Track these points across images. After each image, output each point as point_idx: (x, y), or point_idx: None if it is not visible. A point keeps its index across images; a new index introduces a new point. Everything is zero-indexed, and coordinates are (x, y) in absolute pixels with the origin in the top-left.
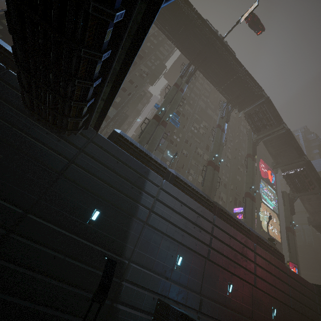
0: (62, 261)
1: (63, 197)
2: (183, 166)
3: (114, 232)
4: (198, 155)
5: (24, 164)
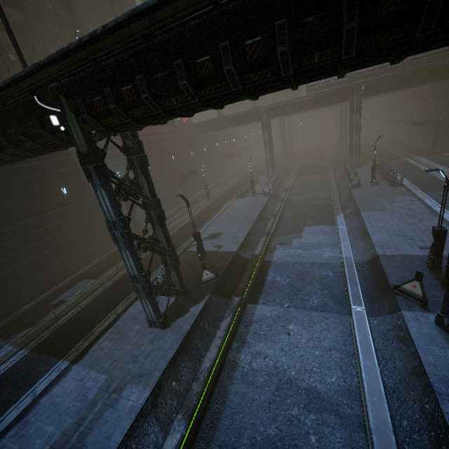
0: (76, 216)
1: (42, 197)
2: (34, 47)
3: (81, 189)
4: (35, 5)
5: (3, 201)
